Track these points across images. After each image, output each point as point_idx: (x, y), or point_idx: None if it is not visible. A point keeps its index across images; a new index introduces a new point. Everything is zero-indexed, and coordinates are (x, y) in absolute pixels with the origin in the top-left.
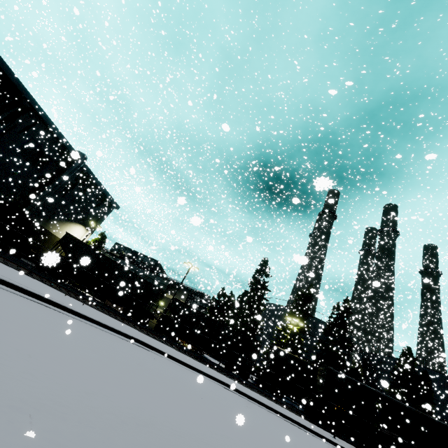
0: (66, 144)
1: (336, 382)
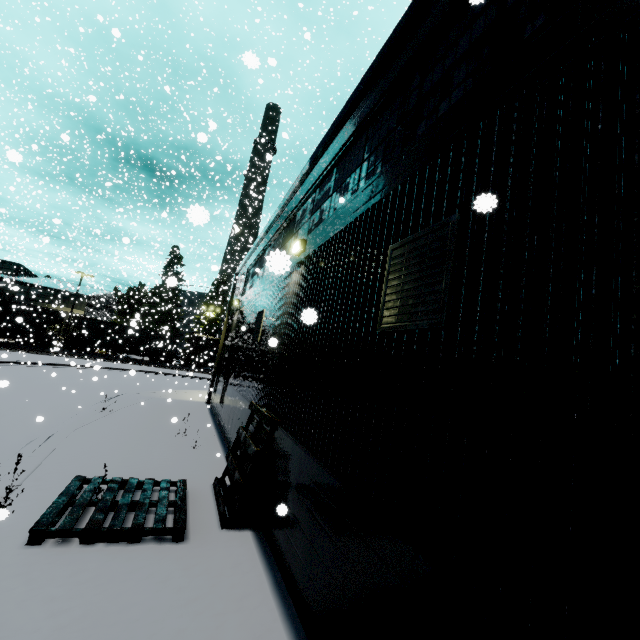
0: None
1: None
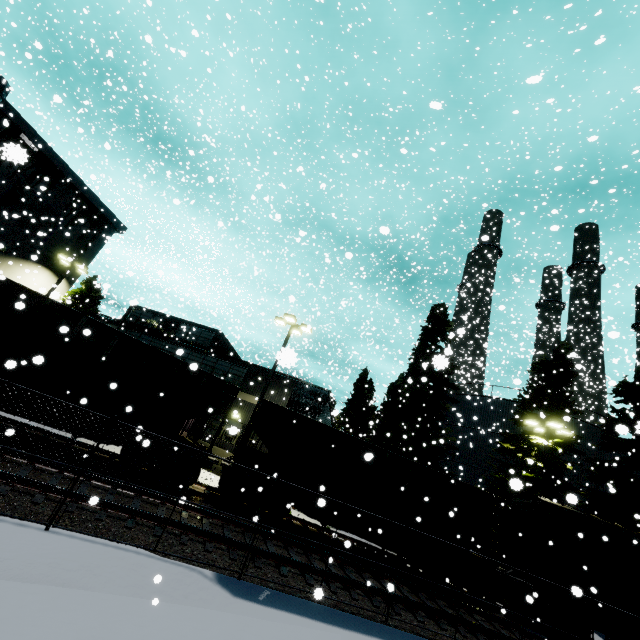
0: None
1: None
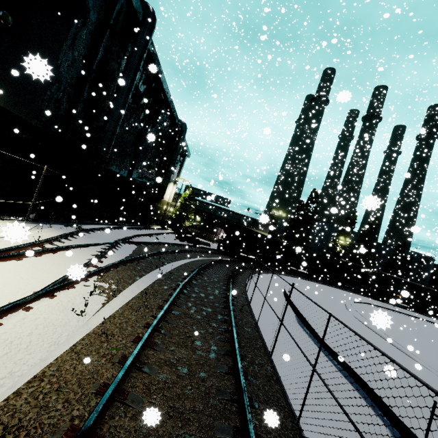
0: (176, 119)
1: (385, 279)
